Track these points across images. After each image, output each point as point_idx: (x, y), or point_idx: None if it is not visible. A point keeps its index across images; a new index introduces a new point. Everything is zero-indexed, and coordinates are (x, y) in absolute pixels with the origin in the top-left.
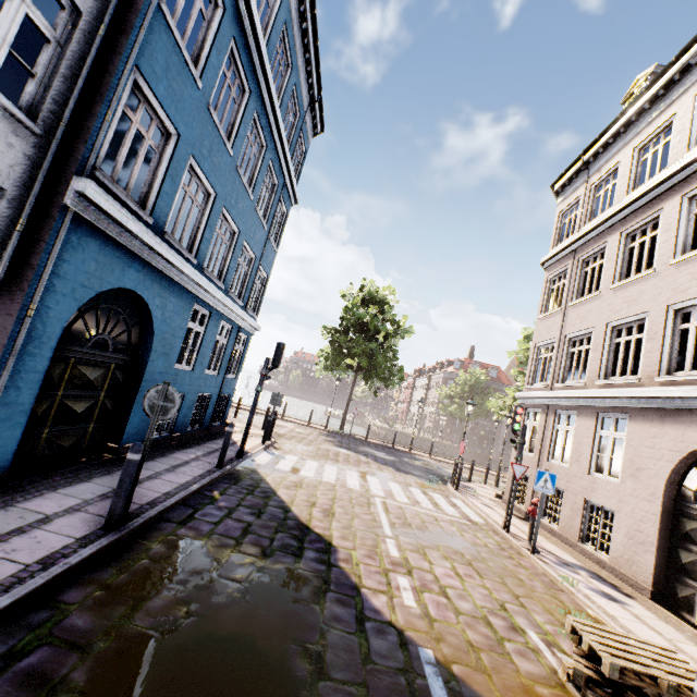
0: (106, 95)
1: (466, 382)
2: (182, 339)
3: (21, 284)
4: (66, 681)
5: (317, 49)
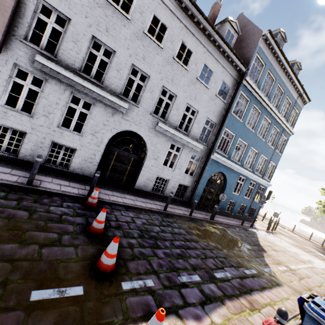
0: (219, 136)
1: None
2: (235, 185)
3: (202, 172)
4: (202, 227)
5: (298, 80)
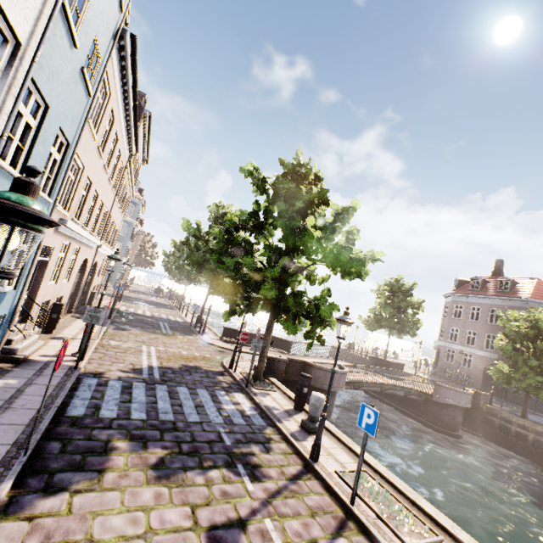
0: None
1: (382, 292)
2: None
3: None
4: None
5: None
